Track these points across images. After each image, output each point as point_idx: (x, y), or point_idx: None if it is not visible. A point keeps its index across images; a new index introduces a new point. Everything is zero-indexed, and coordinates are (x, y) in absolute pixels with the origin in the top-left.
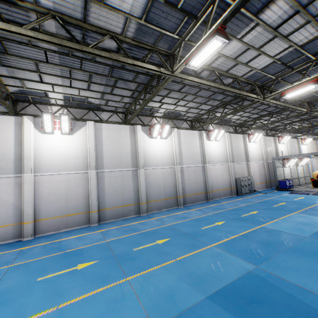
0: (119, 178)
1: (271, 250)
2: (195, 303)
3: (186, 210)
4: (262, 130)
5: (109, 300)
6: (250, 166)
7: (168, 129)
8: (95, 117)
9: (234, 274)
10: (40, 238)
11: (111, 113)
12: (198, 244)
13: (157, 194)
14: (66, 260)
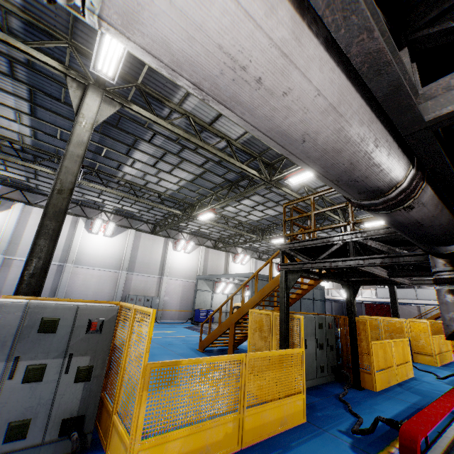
0: None
1: None
2: None
3: None
4: (207, 240)
5: None
6: (163, 283)
7: None
8: None
9: None
10: None
11: None
12: None
13: None
14: None
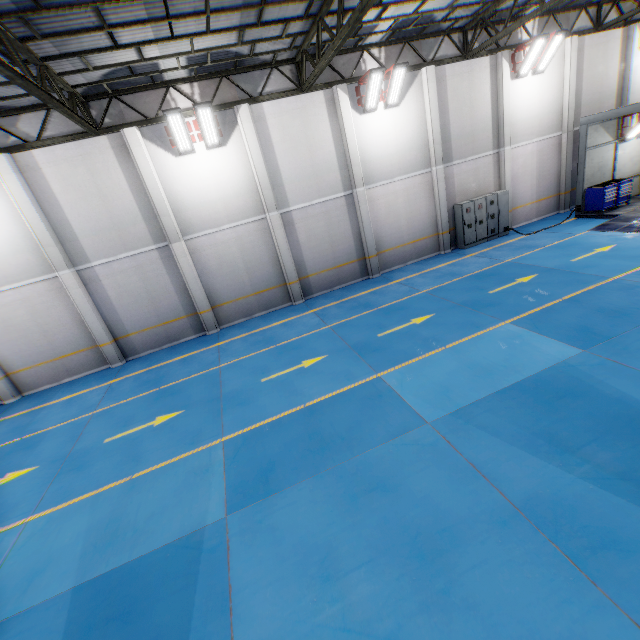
0: (132, 273)
1: (306, 465)
2: (46, 599)
3: (297, 313)
4: (577, 15)
5: None
6: (506, 161)
7: (214, 119)
8: (5, 137)
9: (169, 534)
10: (29, 398)
11: (42, 111)
12: (205, 434)
13: (234, 286)
14: (7, 461)
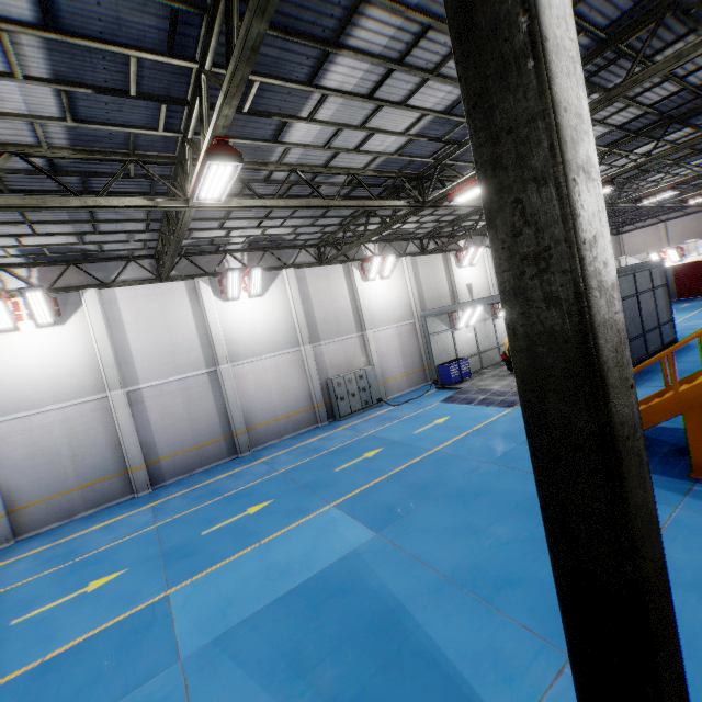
0: None
1: None
2: None
3: (131, 509)
4: (407, 243)
5: None
6: (370, 342)
7: (47, 301)
8: None
9: None
10: None
11: None
12: None
13: (50, 480)
14: None
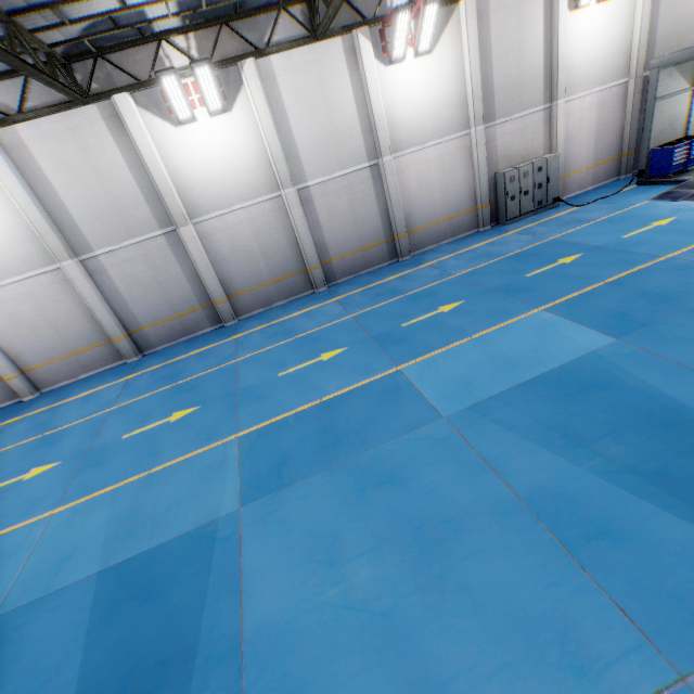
0: (140, 262)
1: (319, 460)
2: (74, 582)
3: (318, 302)
4: None
5: (1, 554)
6: (559, 117)
7: (214, 80)
8: None
9: (186, 524)
10: (47, 395)
11: (20, 77)
12: (220, 430)
13: (250, 274)
14: (30, 457)
